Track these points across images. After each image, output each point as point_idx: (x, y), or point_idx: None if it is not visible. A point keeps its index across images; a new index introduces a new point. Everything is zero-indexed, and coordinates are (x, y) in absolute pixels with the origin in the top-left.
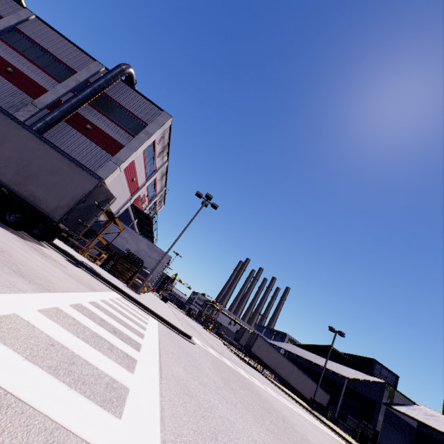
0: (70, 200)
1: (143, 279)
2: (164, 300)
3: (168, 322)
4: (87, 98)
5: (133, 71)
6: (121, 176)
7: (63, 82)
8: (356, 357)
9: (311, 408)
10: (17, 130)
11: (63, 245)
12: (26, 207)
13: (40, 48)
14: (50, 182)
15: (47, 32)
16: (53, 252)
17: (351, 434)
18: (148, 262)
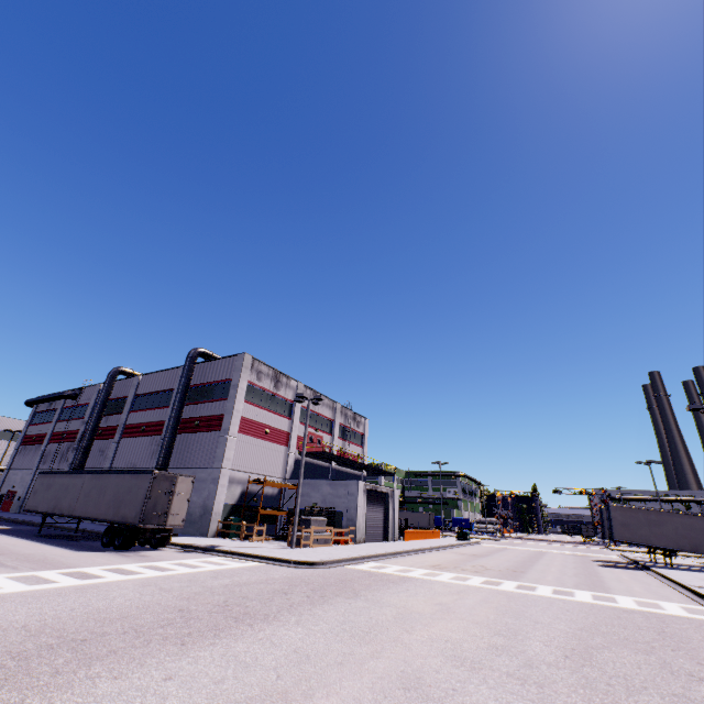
0: (141, 503)
1: (307, 528)
2: (461, 538)
3: (280, 559)
4: (180, 404)
5: (201, 349)
6: (246, 440)
7: (170, 404)
8: None
9: None
10: (109, 478)
11: (210, 540)
12: (122, 528)
13: (152, 394)
14: (130, 499)
15: (151, 379)
16: (167, 550)
17: None
18: (340, 504)
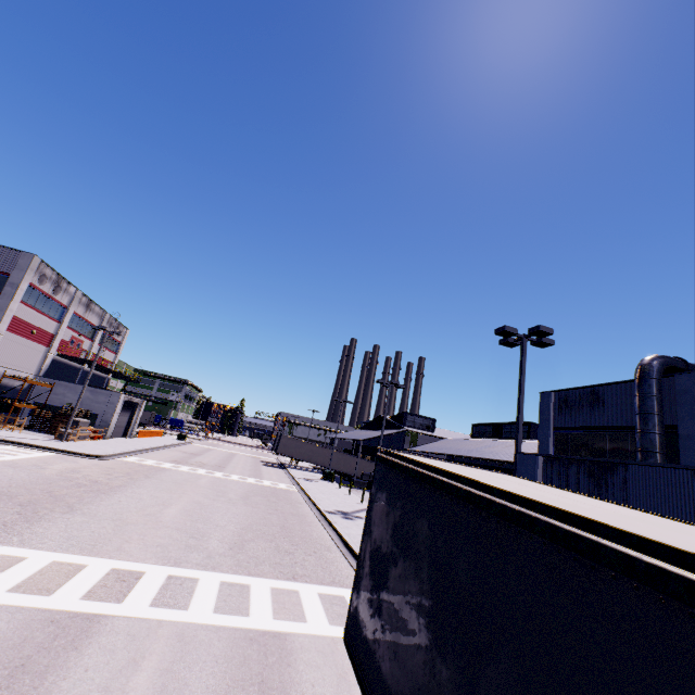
0: None
1: (74, 427)
2: (180, 438)
3: (72, 452)
4: None
5: None
6: (11, 337)
7: None
8: (395, 417)
9: (322, 479)
10: None
11: None
12: None
13: None
14: None
15: None
16: None
17: (366, 487)
18: (98, 408)
